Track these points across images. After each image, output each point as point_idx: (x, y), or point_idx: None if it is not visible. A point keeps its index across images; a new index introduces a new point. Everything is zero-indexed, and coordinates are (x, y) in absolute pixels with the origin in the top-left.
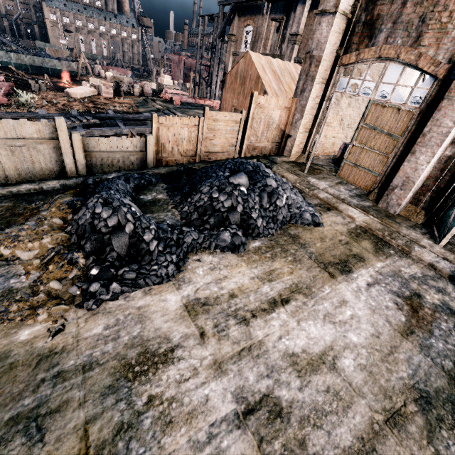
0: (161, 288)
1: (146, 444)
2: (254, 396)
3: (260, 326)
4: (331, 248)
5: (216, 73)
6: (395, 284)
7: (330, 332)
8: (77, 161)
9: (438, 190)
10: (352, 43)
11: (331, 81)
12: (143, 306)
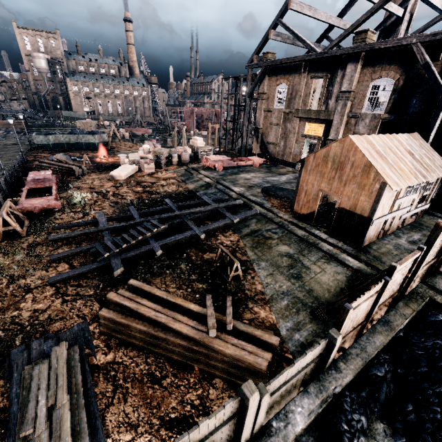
0: None
1: None
2: None
3: None
4: None
5: (246, 129)
6: None
7: None
8: (255, 425)
9: None
10: None
11: None
12: None
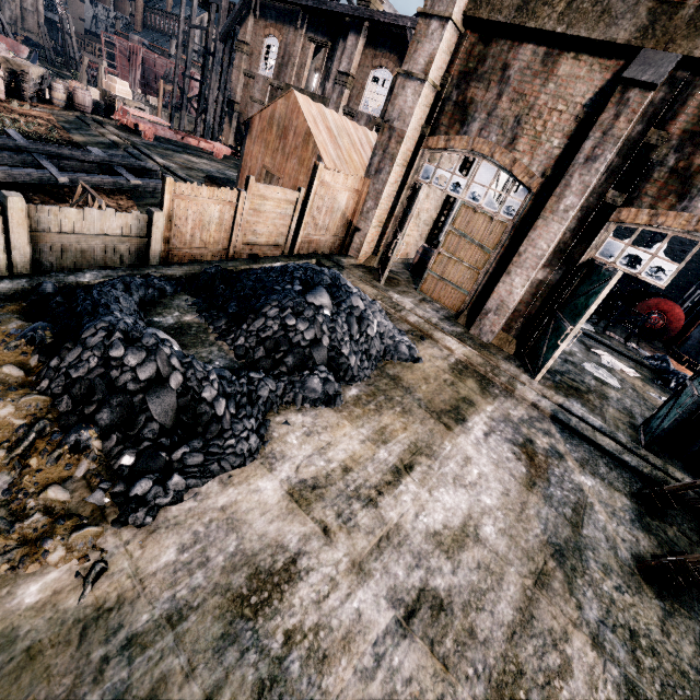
0: (246, 472)
1: (305, 696)
2: (410, 594)
3: (391, 505)
4: (439, 391)
5: (215, 97)
6: (509, 431)
7: (464, 498)
8: (12, 248)
9: (529, 317)
10: (441, 124)
11: (414, 165)
12: (228, 505)
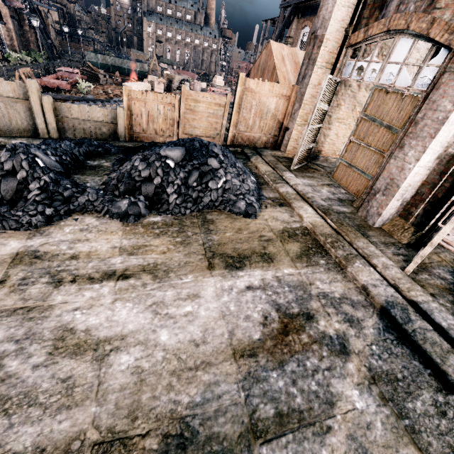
0: (14, 234)
1: None
2: None
3: (68, 292)
4: (241, 241)
5: None
6: (288, 296)
7: (141, 321)
8: (48, 123)
9: (434, 202)
10: (362, 18)
11: (337, 65)
12: None
